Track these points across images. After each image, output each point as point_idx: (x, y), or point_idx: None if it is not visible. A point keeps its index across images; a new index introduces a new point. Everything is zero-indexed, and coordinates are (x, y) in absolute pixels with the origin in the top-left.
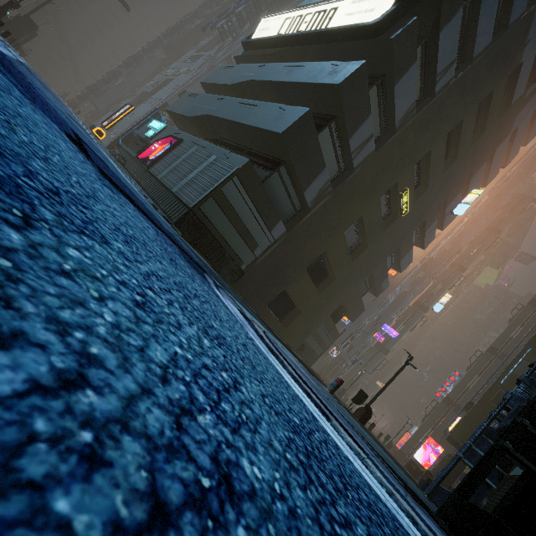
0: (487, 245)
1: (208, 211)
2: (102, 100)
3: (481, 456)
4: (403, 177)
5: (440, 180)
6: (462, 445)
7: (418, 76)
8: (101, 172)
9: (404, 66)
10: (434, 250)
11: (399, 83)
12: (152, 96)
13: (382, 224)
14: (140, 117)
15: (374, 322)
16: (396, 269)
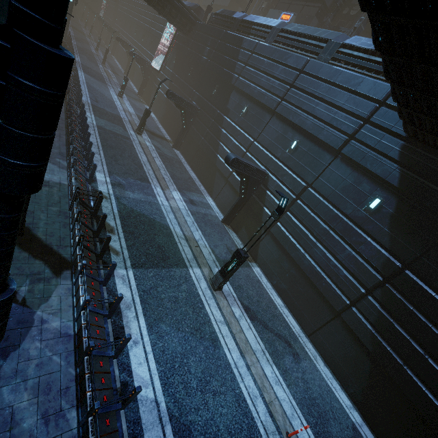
0: None
1: None
2: None
3: None
4: None
5: None
6: None
7: None
8: None
9: None
10: None
11: None
12: None
13: None
14: None
15: None
16: None
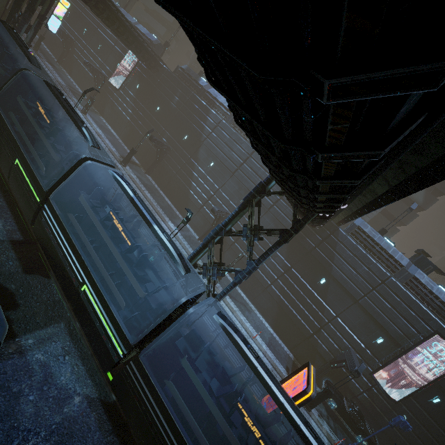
0: None
1: None
2: None
3: None
4: None
5: None
6: None
7: None
8: None
9: None
10: None
11: None
12: None
13: None
14: None
15: None
16: None
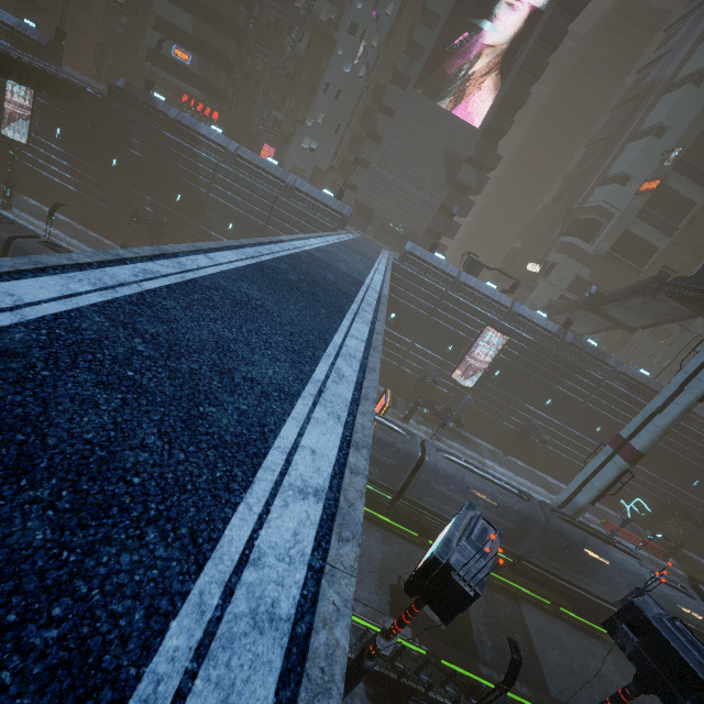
0: None
1: None
2: None
3: None
4: None
5: None
6: None
7: None
8: None
9: None
10: None
11: None
12: None
13: None
14: None
15: None
16: None
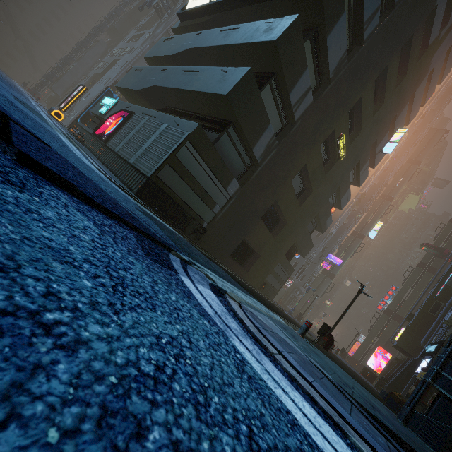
0: (410, 176)
1: (165, 178)
2: (59, 86)
3: (449, 379)
4: (339, 125)
5: (371, 123)
6: (408, 351)
7: (346, 26)
8: (21, 158)
9: (334, 17)
10: (365, 186)
11: (330, 34)
12: (103, 77)
13: (323, 170)
14: (94, 97)
15: (320, 253)
16: (337, 207)
